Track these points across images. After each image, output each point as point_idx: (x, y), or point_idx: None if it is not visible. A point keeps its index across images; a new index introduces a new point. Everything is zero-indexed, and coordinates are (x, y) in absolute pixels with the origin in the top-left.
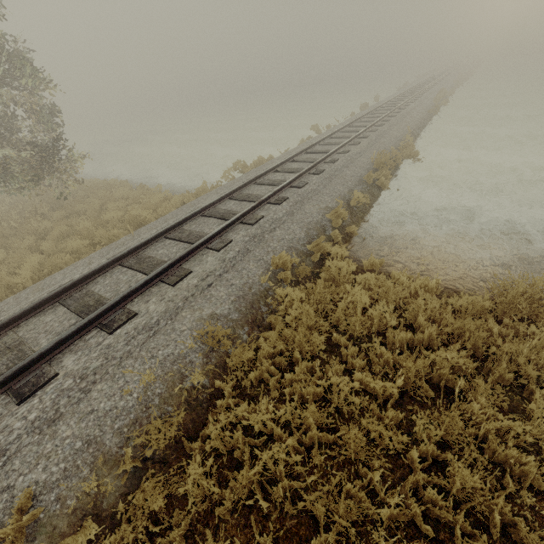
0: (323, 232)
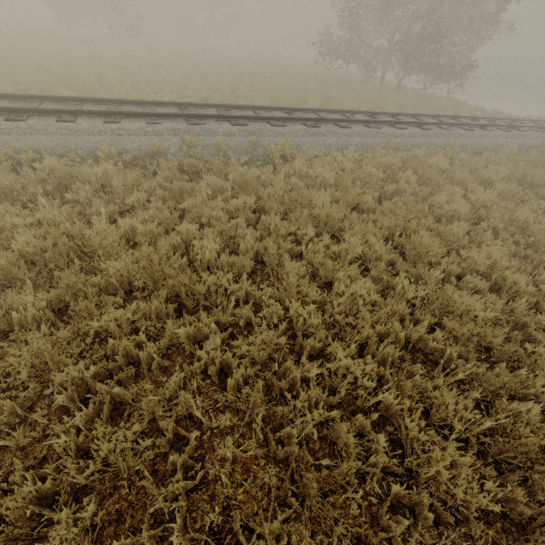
0: None
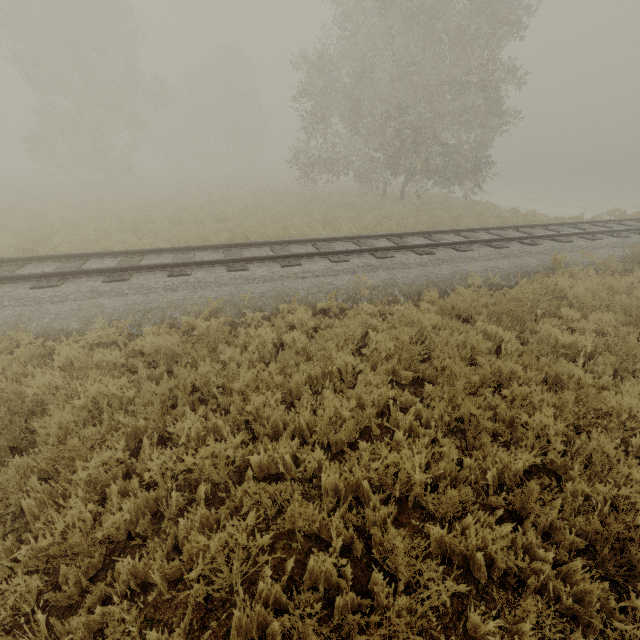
0: None
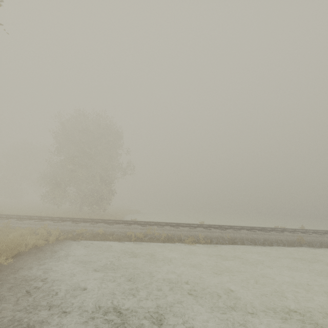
0: (72, 232)
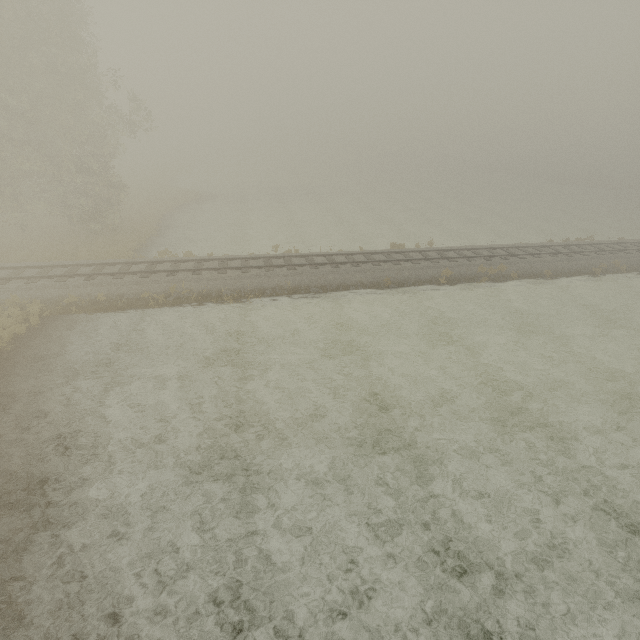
0: (60, 301)
